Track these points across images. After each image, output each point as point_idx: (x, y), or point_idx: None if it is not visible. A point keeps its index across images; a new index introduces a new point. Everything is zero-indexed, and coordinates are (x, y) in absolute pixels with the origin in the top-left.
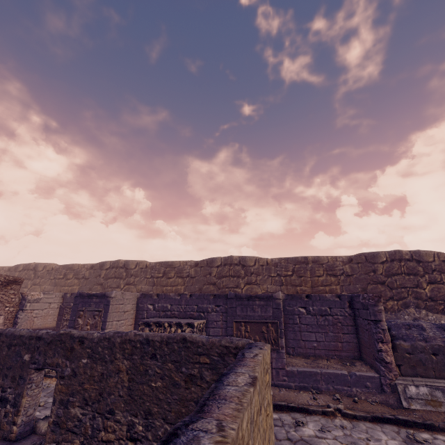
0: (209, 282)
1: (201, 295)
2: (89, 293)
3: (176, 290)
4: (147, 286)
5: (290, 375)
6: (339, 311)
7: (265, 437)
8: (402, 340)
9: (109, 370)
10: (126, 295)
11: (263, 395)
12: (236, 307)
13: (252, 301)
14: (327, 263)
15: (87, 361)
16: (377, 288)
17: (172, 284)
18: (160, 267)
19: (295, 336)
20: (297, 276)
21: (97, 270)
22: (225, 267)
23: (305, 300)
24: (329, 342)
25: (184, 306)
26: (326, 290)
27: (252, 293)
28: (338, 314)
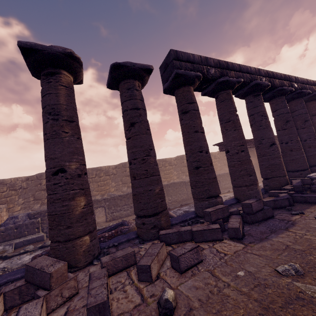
0: None
1: None
2: None
3: None
4: None
5: None
6: None
7: None
8: (4, 226)
9: None
10: None
11: None
12: None
13: None
14: (10, 183)
15: None
16: (41, 193)
17: None
18: None
19: None
20: None
21: None
22: None
23: None
24: None
25: None
26: (7, 200)
27: None
28: None
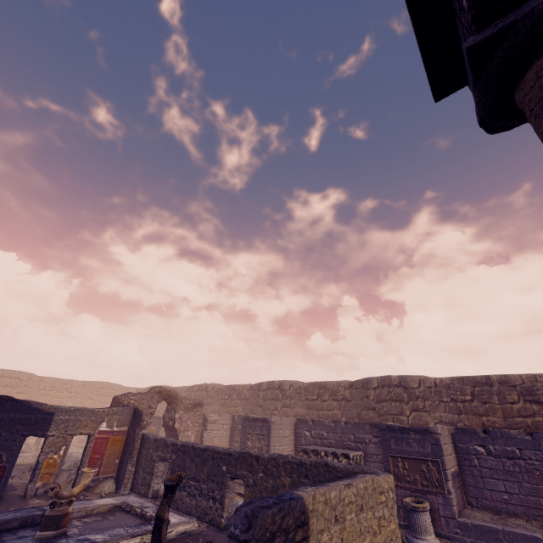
0: (367, 407)
1: (356, 423)
2: (253, 417)
3: (333, 415)
4: (302, 409)
5: (463, 527)
6: (534, 454)
7: (374, 534)
8: None
9: (277, 484)
10: (283, 420)
11: (371, 504)
12: (389, 440)
13: (406, 434)
14: (521, 385)
15: (263, 475)
16: None
17: (328, 408)
18: (313, 388)
19: (475, 482)
20: (480, 402)
21: (256, 391)
22: (383, 389)
23: (482, 436)
24: (525, 496)
25: (340, 434)
26: (527, 423)
27: (421, 422)
28: (533, 458)
